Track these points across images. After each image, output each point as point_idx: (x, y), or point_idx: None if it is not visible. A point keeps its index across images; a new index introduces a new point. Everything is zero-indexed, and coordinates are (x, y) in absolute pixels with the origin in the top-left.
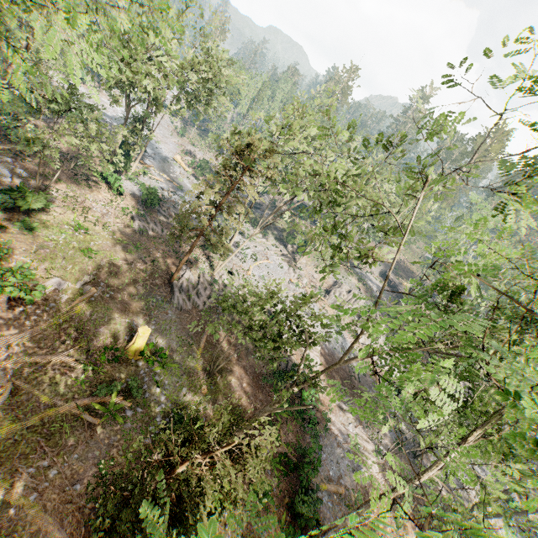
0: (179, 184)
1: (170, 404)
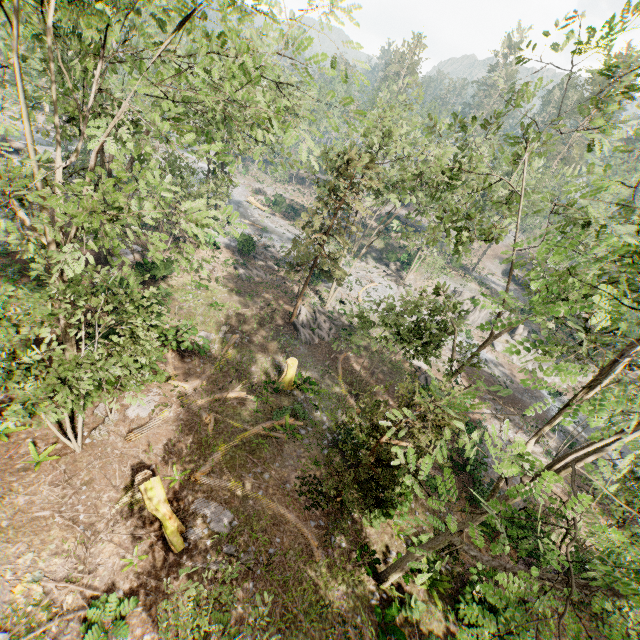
0: (262, 226)
1: (332, 423)
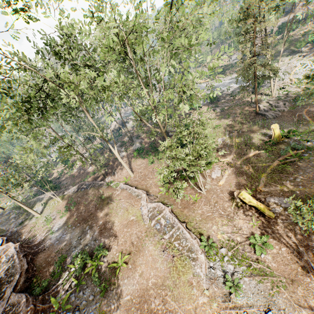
0: (211, 87)
1: None
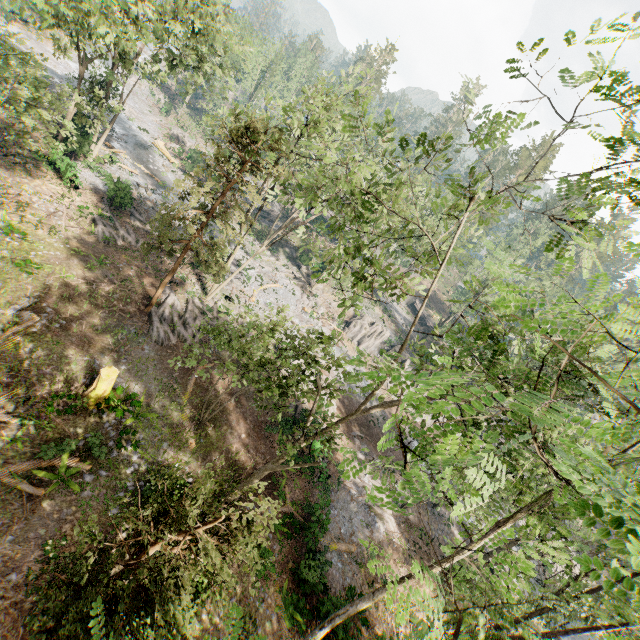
0: (161, 180)
1: (145, 464)
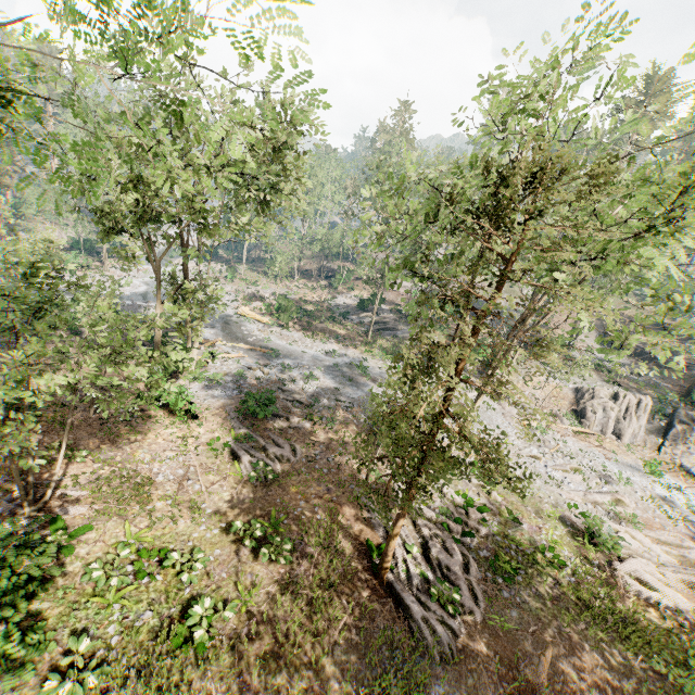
0: (267, 348)
1: None
